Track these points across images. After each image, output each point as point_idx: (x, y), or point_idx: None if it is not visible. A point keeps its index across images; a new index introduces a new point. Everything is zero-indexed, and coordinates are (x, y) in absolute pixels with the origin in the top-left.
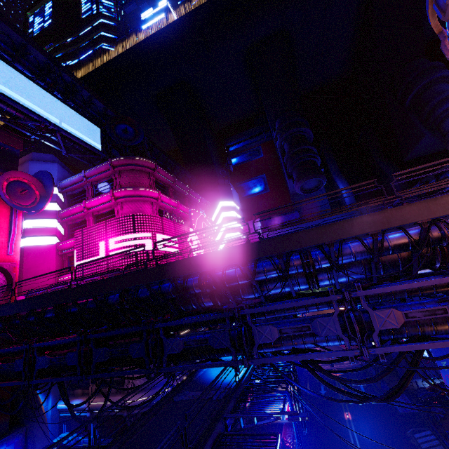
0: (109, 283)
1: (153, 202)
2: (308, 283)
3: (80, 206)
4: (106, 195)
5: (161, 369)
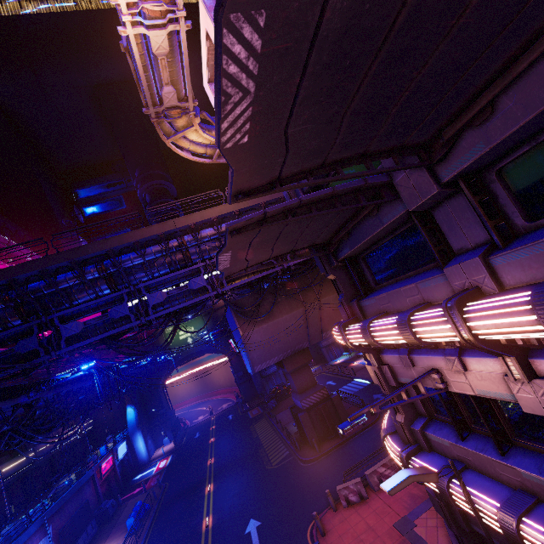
0: None
1: None
2: (108, 287)
3: None
4: None
5: None
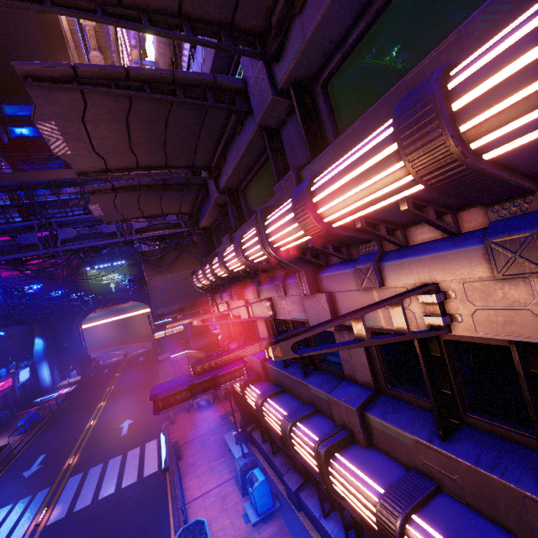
0: None
1: None
2: (20, 215)
3: None
4: None
5: None
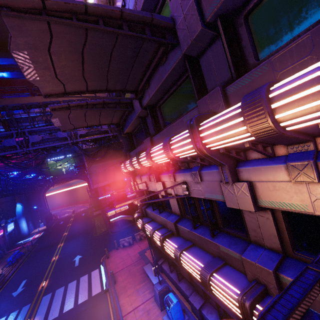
0: None
1: None
2: (3, 127)
3: None
4: None
5: None
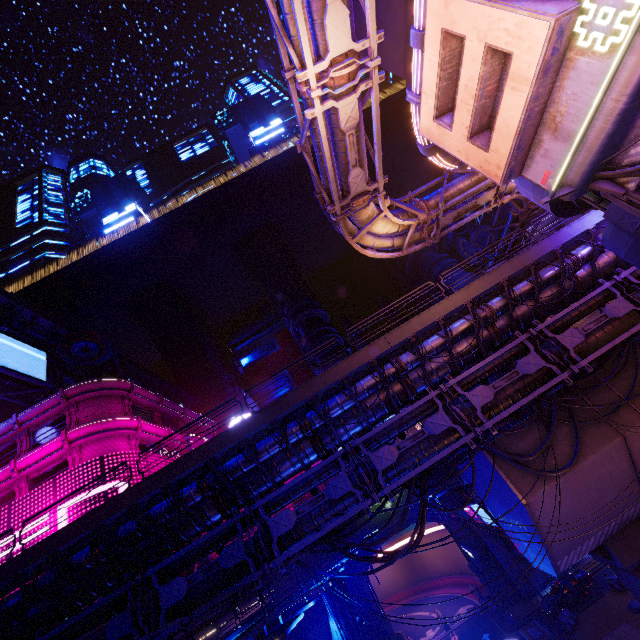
0: (76, 526)
1: (131, 434)
2: (315, 450)
3: (5, 470)
4: (54, 441)
5: (159, 636)
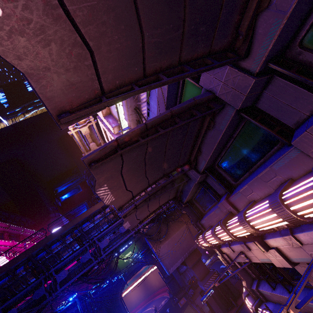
0: None
1: None
2: (78, 244)
3: None
4: None
5: None
